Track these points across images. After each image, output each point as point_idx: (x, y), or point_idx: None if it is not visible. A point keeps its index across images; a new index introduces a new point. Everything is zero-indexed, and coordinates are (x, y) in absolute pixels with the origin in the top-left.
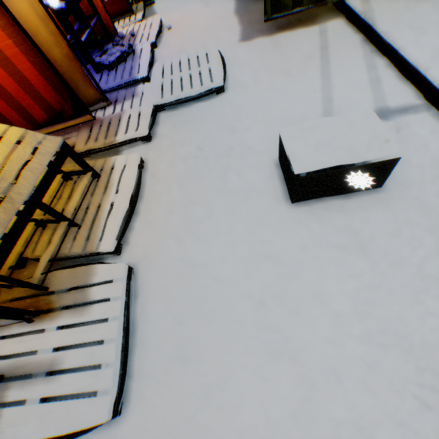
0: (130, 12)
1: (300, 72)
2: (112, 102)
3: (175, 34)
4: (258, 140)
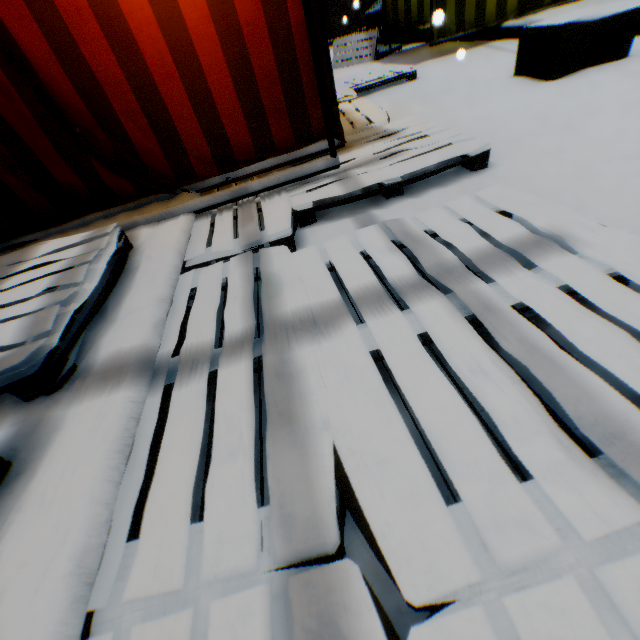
0: None
1: (487, 58)
2: None
3: None
4: (480, 79)
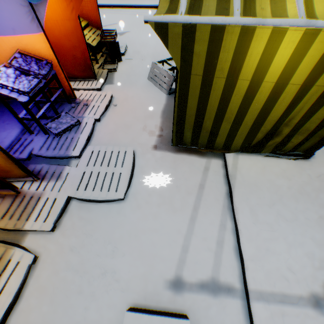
0: (94, 78)
1: (179, 205)
2: (41, 177)
3: (117, 113)
4: (125, 272)
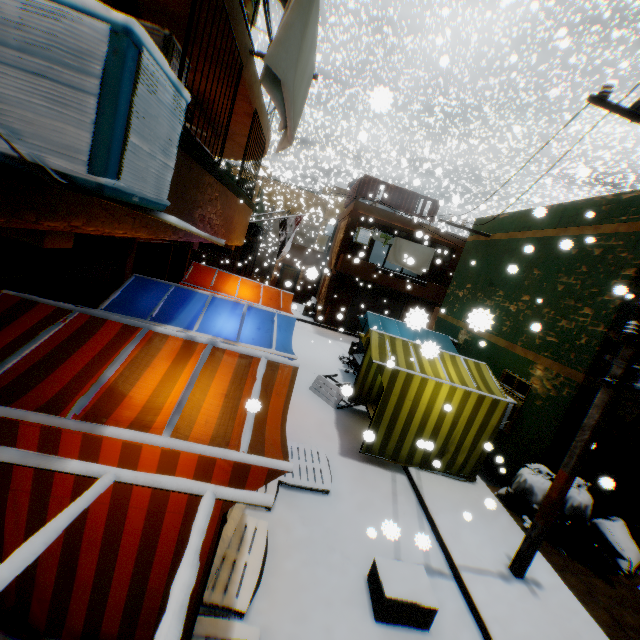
0: None
1: (380, 505)
2: None
3: (290, 414)
4: (352, 551)
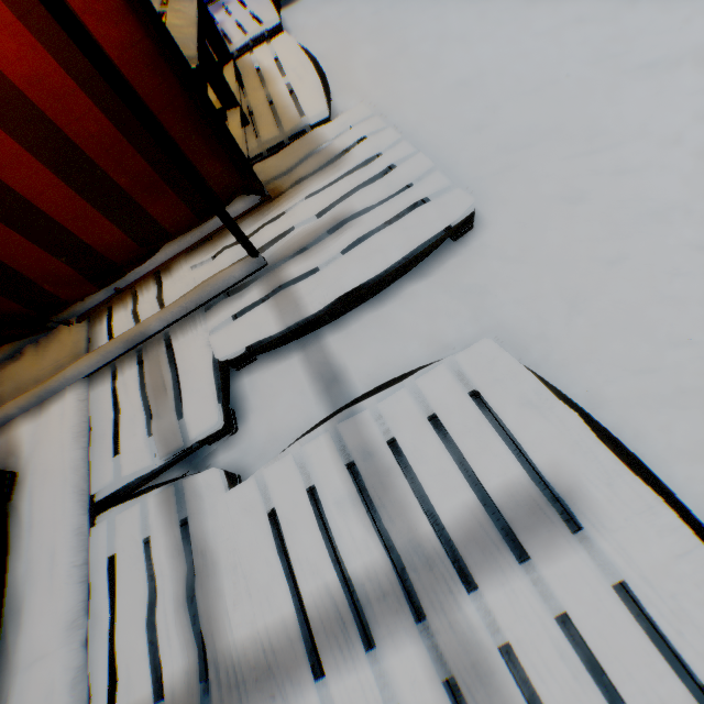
0: None
1: None
2: None
3: None
4: None
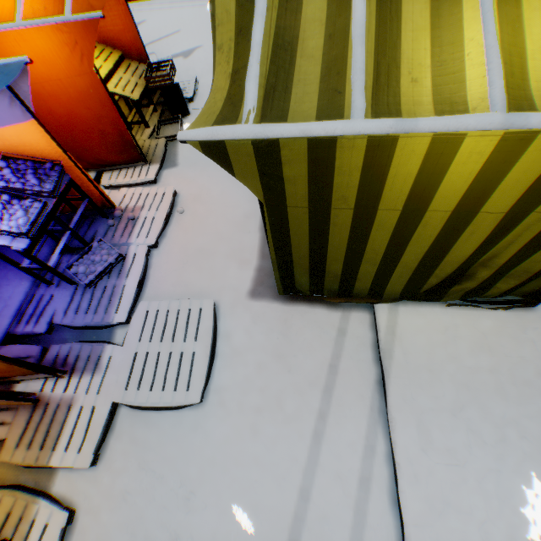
0: (143, 161)
1: (294, 409)
2: (69, 369)
3: (185, 227)
4: (209, 537)
